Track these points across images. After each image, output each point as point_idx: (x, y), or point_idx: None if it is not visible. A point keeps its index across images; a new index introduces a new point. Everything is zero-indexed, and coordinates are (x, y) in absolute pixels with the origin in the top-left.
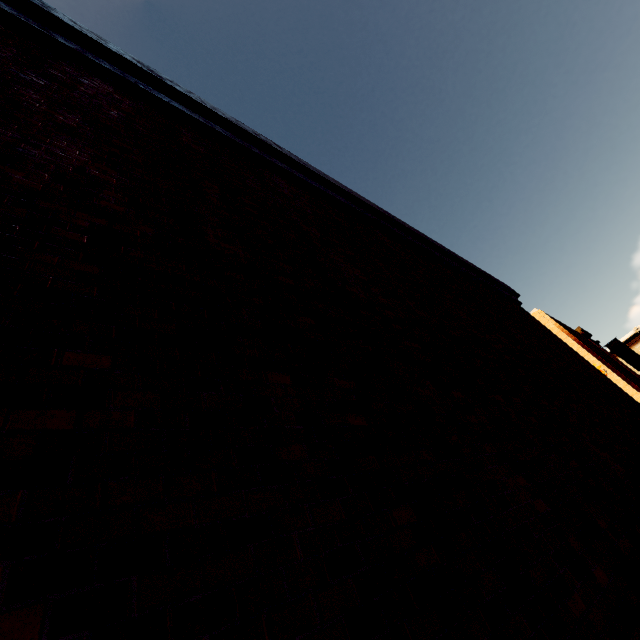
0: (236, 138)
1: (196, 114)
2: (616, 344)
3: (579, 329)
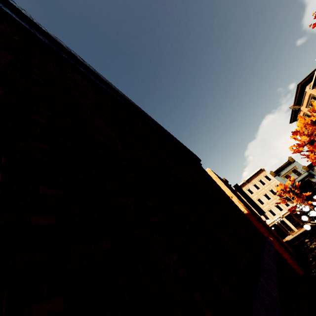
0: (52, 45)
1: (24, 22)
2: (237, 186)
3: (224, 179)
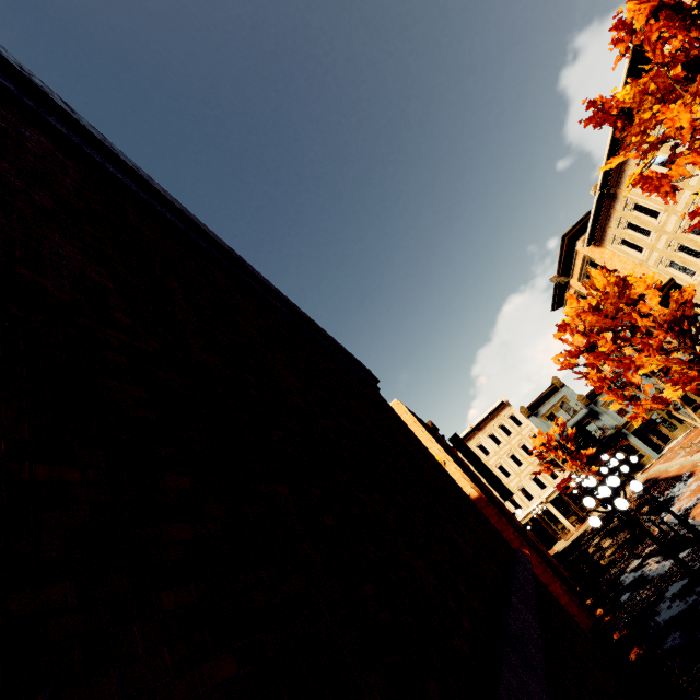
0: None
1: None
2: (456, 438)
3: (430, 423)
